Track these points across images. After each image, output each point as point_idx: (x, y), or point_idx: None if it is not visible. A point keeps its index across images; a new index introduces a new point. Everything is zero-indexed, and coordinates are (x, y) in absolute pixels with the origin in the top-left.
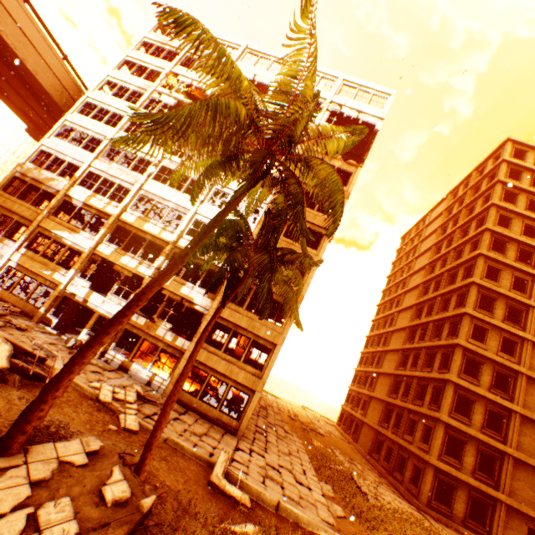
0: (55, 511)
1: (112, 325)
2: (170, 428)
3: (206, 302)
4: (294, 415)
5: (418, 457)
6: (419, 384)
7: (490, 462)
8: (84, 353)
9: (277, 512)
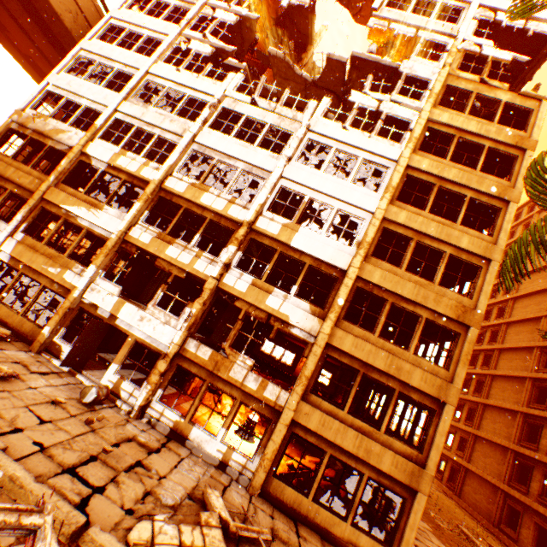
0: None
1: None
2: None
3: (311, 322)
4: None
5: None
6: None
7: None
8: None
9: None
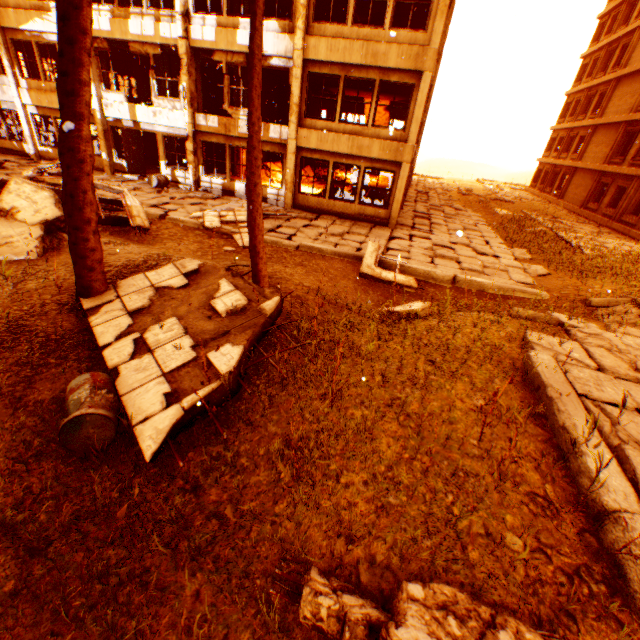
0: (163, 332)
1: (66, 76)
2: (300, 237)
3: (283, 44)
4: (466, 191)
5: None
6: None
7: None
8: (68, 145)
9: (453, 287)
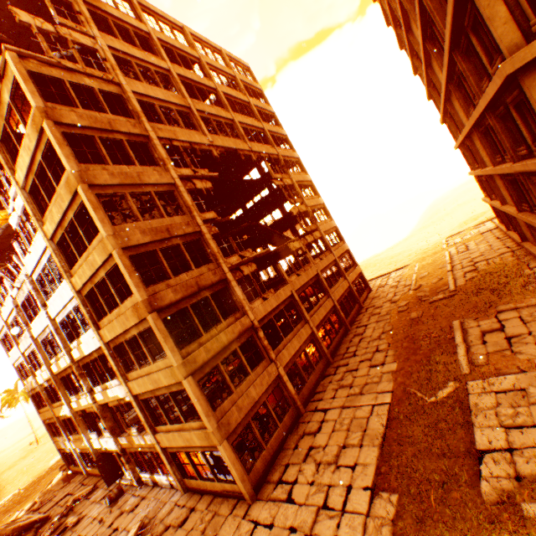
0: None
1: None
2: None
3: (123, 390)
4: (413, 290)
5: None
6: (501, 119)
7: None
8: None
9: None
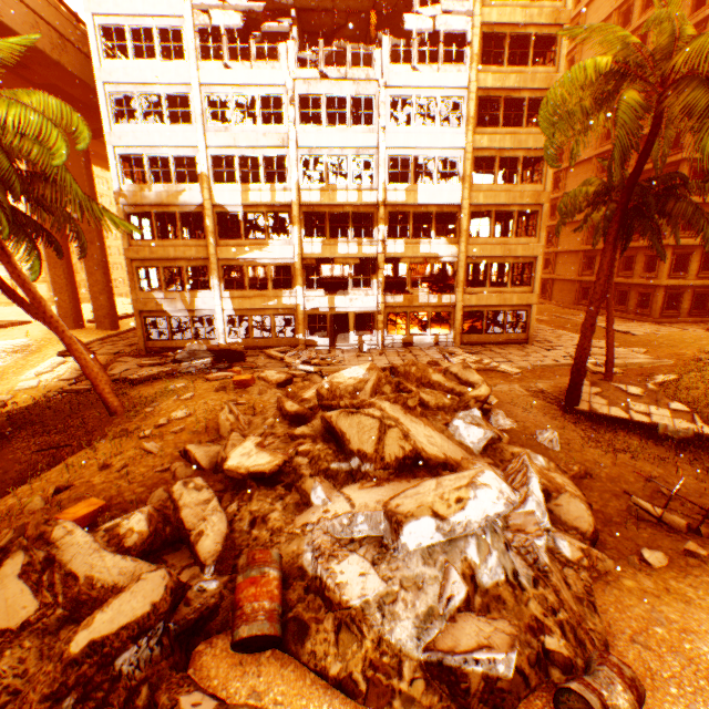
0: (637, 407)
1: (596, 314)
2: (514, 361)
3: (452, 250)
4: None
5: (643, 286)
6: None
7: (707, 260)
8: (590, 338)
9: (626, 368)
